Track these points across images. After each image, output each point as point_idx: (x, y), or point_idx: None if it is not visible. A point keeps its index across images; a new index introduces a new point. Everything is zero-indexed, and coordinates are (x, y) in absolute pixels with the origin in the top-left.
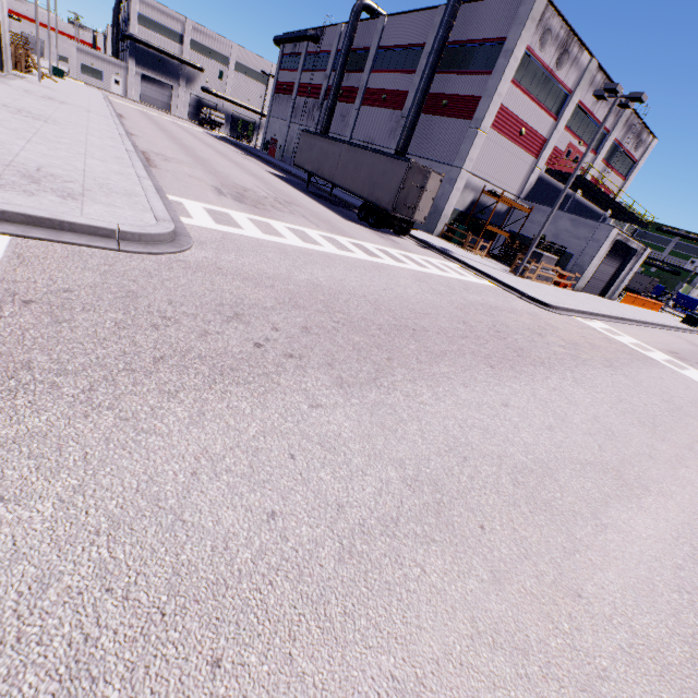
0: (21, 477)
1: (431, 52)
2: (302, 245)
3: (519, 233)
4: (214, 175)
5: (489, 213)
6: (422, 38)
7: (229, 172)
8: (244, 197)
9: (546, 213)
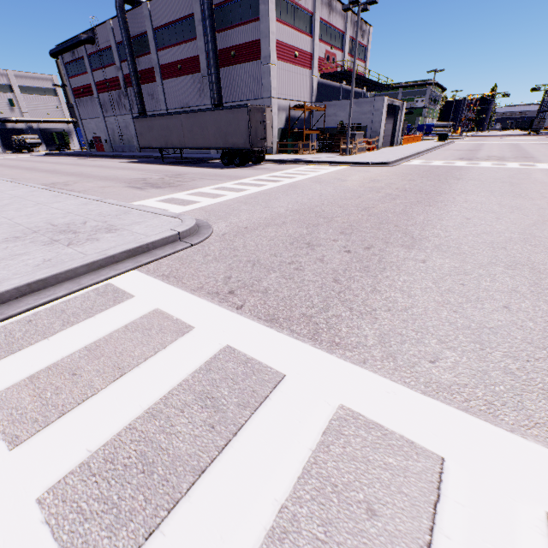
0: (417, 351)
1: (205, 19)
2: (242, 194)
3: (324, 128)
4: (108, 180)
5: (299, 122)
6: (188, 10)
7: (110, 174)
8: (155, 184)
9: (336, 105)
